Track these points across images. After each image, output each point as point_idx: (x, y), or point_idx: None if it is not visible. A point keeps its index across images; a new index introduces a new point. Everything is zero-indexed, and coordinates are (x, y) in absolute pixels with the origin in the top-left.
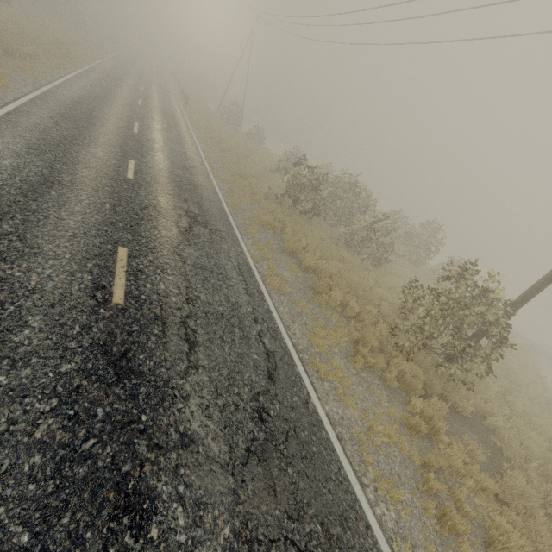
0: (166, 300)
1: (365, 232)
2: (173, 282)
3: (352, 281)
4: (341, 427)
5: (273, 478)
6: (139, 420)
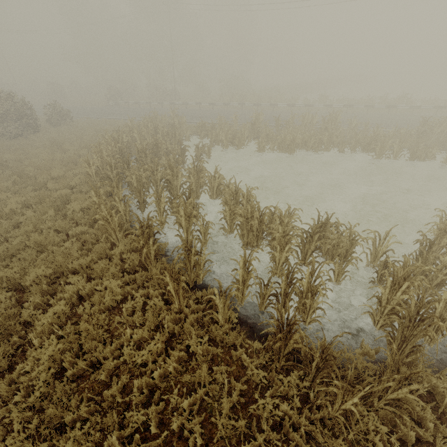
0: None
1: None
2: None
3: None
4: None
5: None
6: None
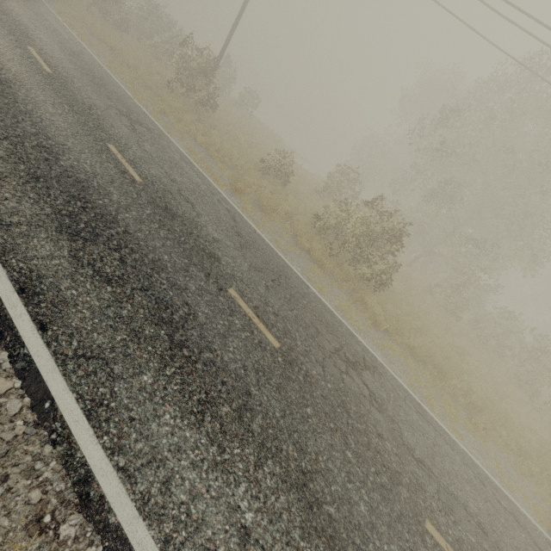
0: (14, 8)
1: (165, 46)
2: (14, 5)
3: (147, 63)
4: (121, 83)
5: (83, 64)
6: (21, 27)
